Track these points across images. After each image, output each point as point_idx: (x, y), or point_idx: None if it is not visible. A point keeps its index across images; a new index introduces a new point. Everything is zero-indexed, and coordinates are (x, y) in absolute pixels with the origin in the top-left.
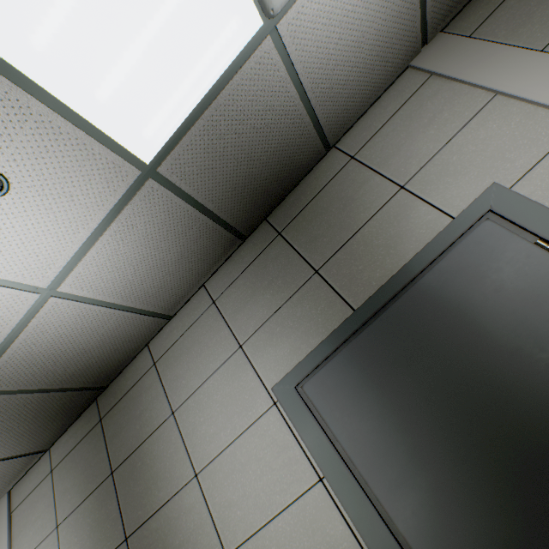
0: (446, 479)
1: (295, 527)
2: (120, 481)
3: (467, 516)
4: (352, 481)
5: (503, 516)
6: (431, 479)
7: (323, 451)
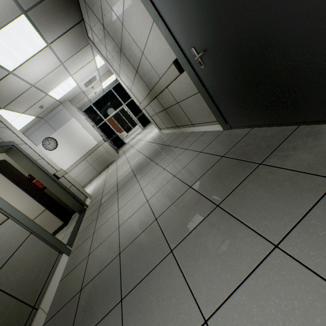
0: (188, 15)
1: (153, 42)
2: (107, 30)
3: (195, 32)
4: (161, 21)
5: (205, 31)
6: (183, 15)
7: (149, 6)
